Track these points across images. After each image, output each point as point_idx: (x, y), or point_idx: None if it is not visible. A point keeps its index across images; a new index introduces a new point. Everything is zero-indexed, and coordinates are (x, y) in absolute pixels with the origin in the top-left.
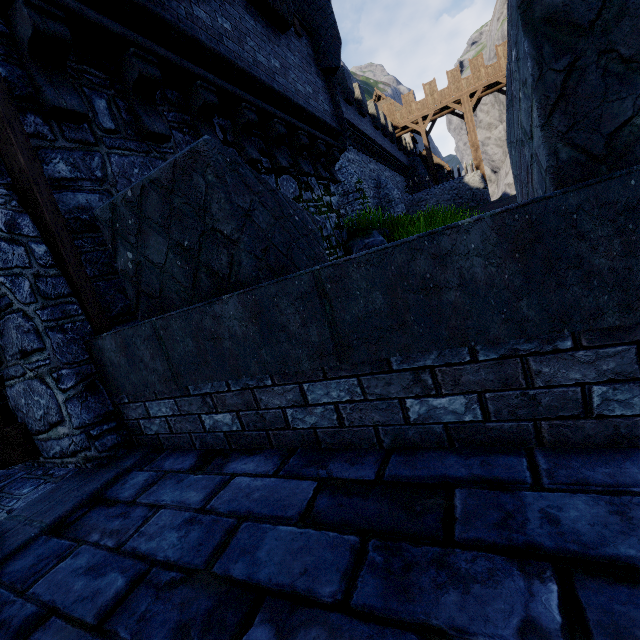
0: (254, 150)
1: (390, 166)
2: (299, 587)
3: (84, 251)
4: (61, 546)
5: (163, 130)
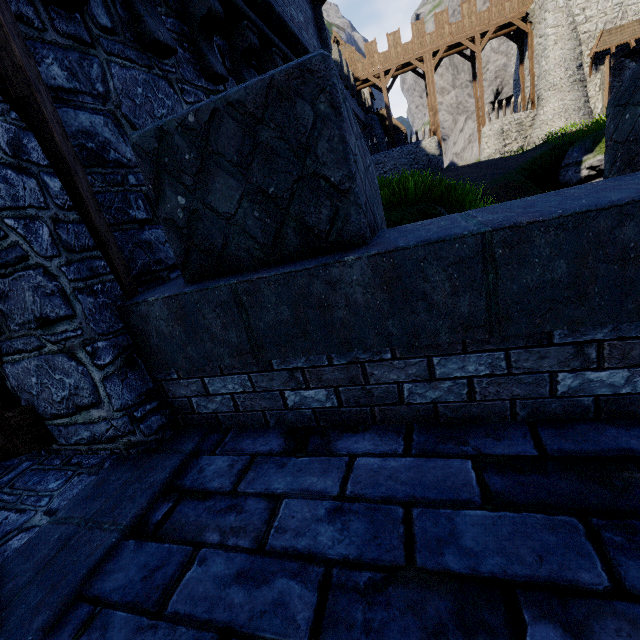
0: None
1: None
2: (544, 576)
3: (95, 191)
4: (166, 551)
5: (168, 40)
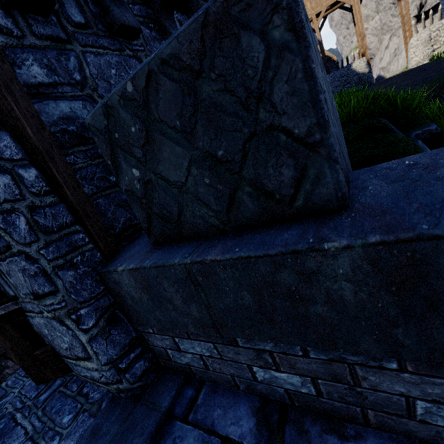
0: None
1: None
2: None
3: (78, 167)
4: None
5: (133, 22)
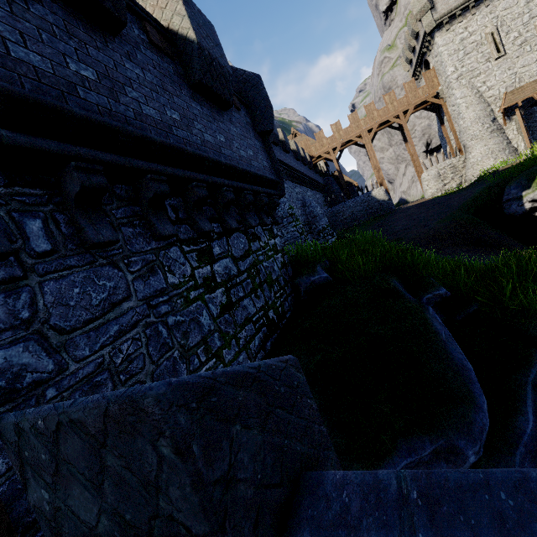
0: (206, 222)
1: (311, 187)
2: None
3: None
4: None
5: (110, 236)
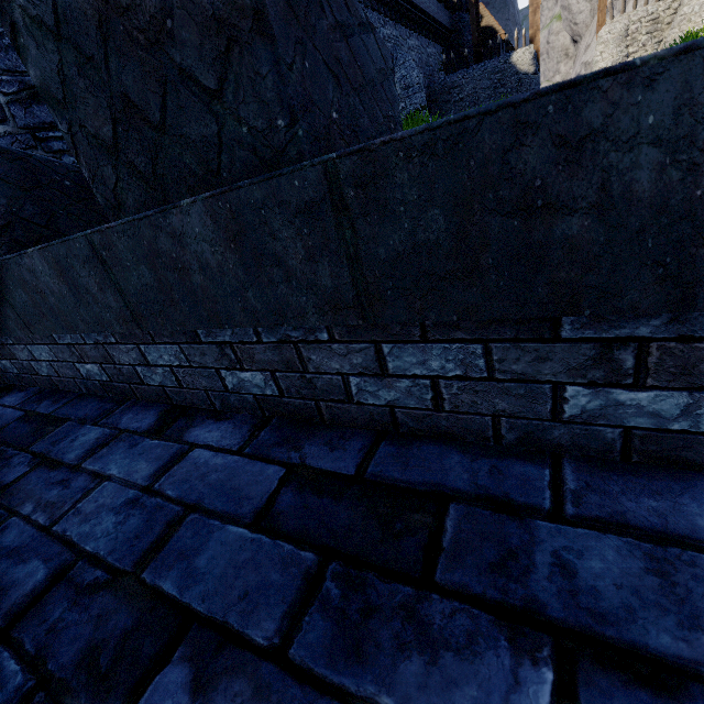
0: None
1: (419, 30)
2: None
3: None
4: None
5: None
